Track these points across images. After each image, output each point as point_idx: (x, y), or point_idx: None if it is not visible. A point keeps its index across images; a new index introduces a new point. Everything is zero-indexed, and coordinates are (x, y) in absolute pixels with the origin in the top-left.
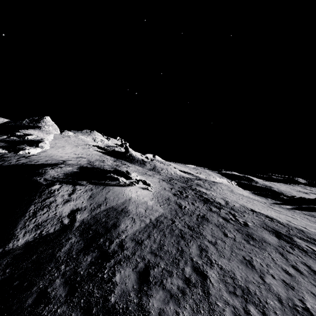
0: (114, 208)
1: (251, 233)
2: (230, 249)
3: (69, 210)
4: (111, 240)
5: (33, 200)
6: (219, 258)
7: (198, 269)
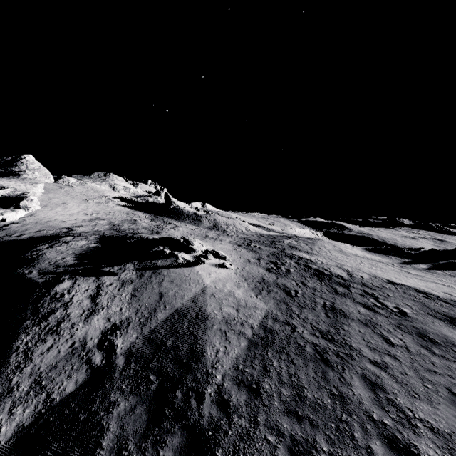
0: (182, 314)
1: (422, 331)
2: (415, 373)
3: (98, 332)
4: (197, 391)
5: (21, 321)
6: (414, 403)
7: (397, 444)
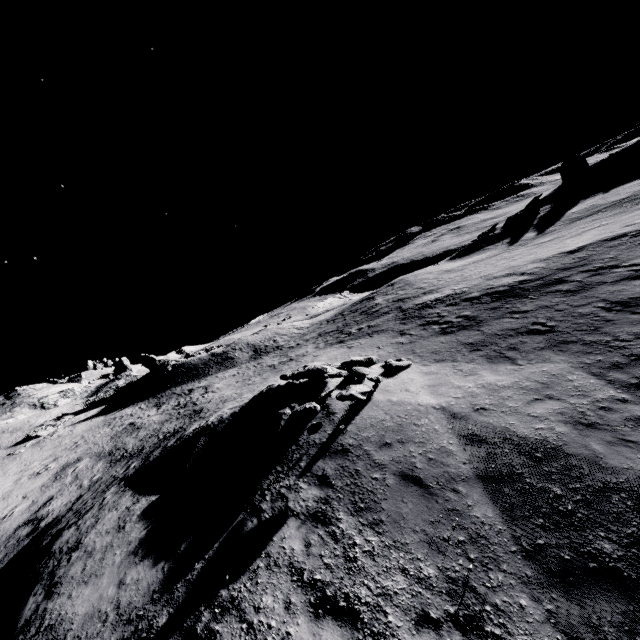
0: (505, 476)
1: None
2: None
3: None
4: None
5: None
6: None
7: None
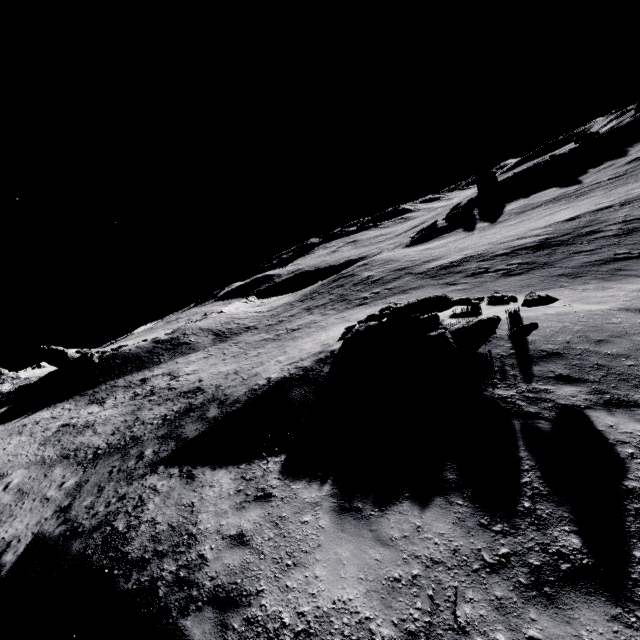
0: None
1: None
2: None
3: None
4: None
5: None
6: None
7: None
